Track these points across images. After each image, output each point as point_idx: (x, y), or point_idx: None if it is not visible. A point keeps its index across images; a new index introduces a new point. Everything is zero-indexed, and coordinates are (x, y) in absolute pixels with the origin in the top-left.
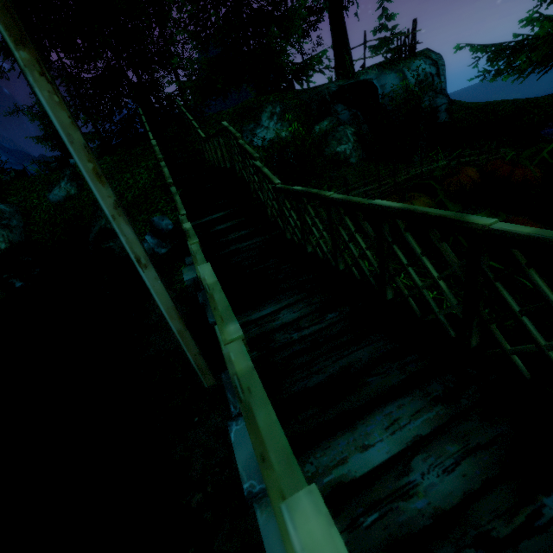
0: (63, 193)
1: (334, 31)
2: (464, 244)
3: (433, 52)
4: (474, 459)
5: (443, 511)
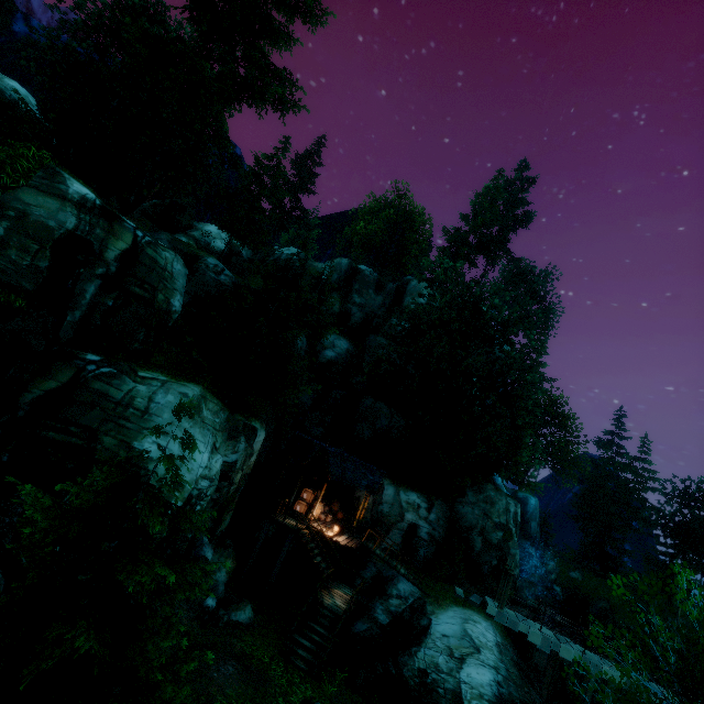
0: (575, 576)
1: None
2: None
3: None
4: None
5: None
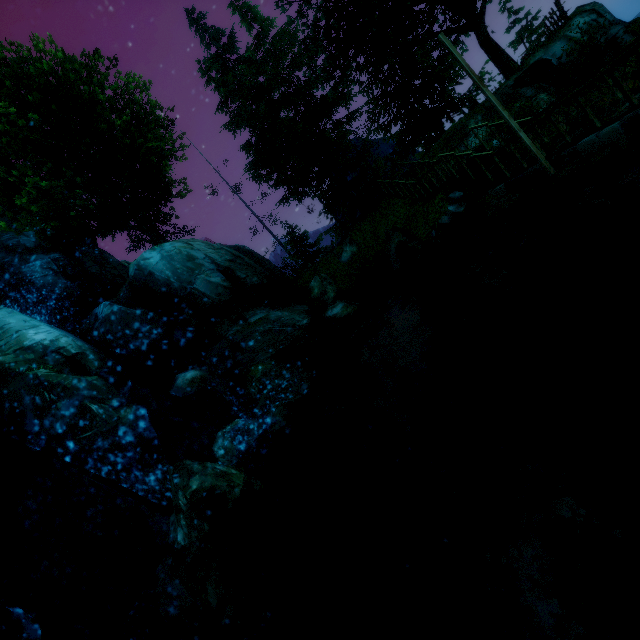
0: (349, 254)
1: (489, 53)
2: None
3: (585, 6)
4: None
5: None
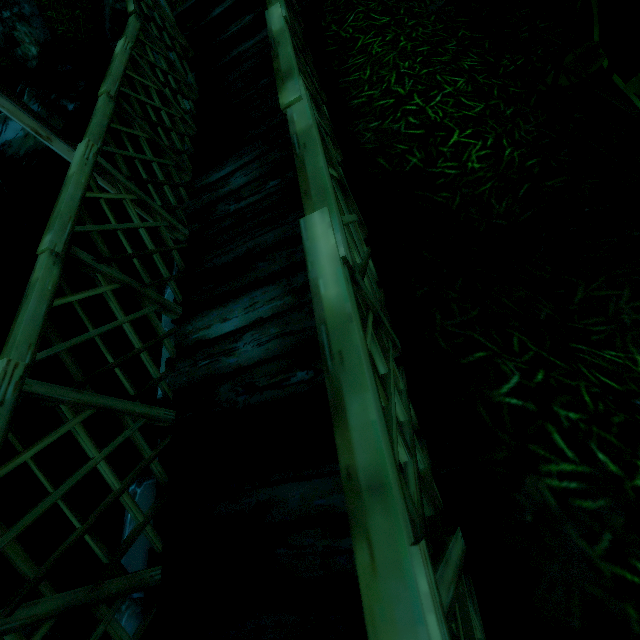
0: None
1: None
2: (594, 14)
3: None
4: (281, 340)
5: (241, 367)
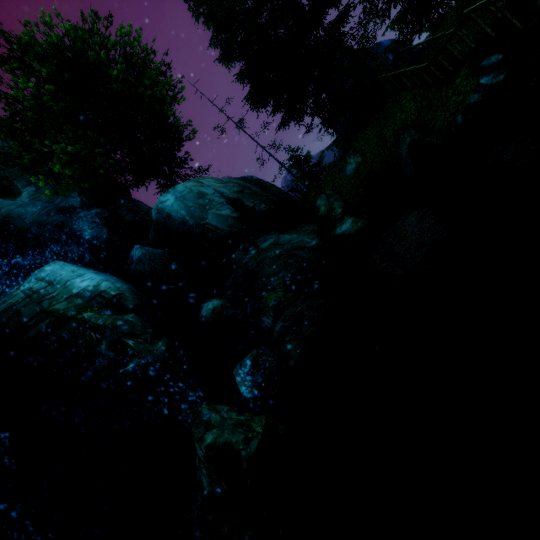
0: (354, 166)
1: None
2: None
3: None
4: None
5: None
